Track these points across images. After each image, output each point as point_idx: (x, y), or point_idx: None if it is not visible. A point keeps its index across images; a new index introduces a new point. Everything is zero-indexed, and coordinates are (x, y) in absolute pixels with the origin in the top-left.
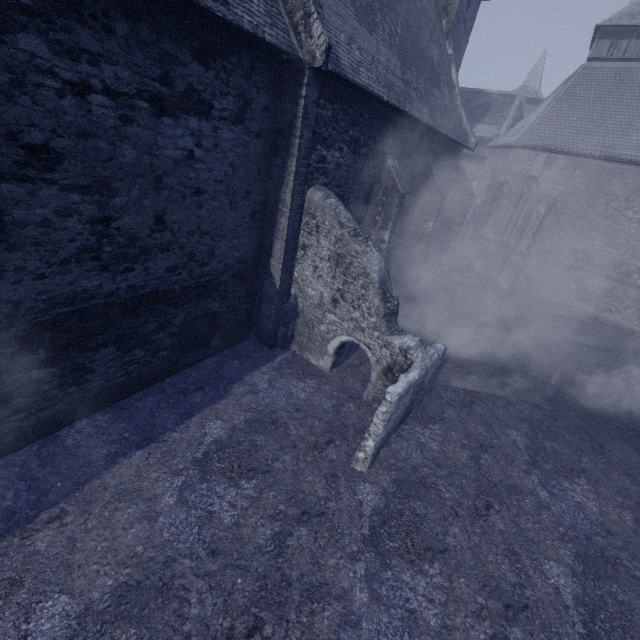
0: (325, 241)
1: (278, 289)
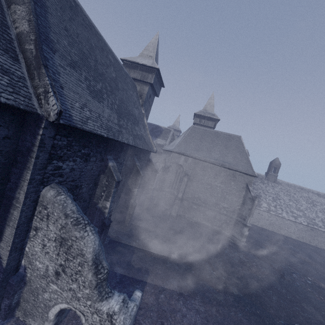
0: (53, 226)
1: (4, 267)
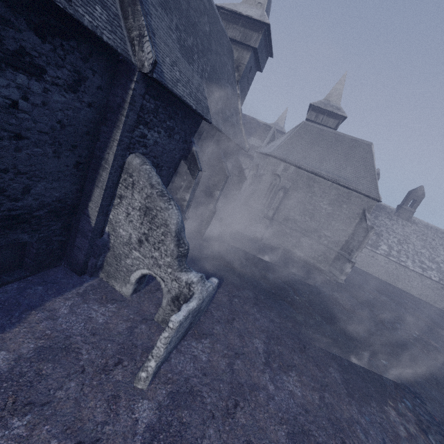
0: (138, 195)
1: (93, 227)
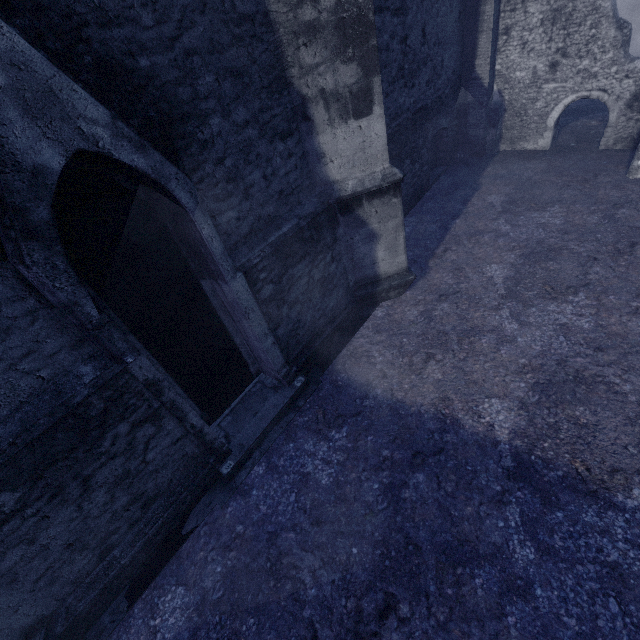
0: (535, 6)
1: (487, 88)
